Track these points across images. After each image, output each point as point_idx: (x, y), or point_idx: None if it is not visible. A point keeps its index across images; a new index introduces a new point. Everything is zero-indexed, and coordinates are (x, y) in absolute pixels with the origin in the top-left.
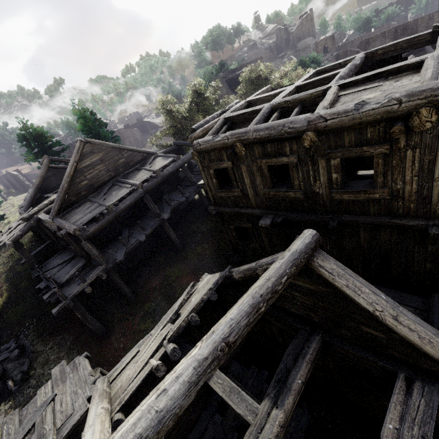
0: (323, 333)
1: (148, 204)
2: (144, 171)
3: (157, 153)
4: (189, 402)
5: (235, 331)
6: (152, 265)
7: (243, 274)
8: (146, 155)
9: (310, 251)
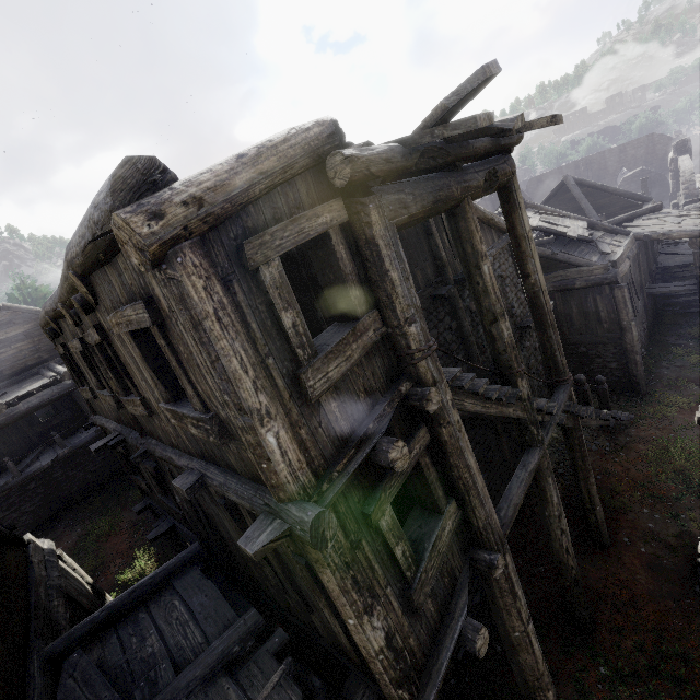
0: None
1: (80, 404)
2: None
3: None
4: None
5: None
6: (82, 510)
7: None
8: None
9: None
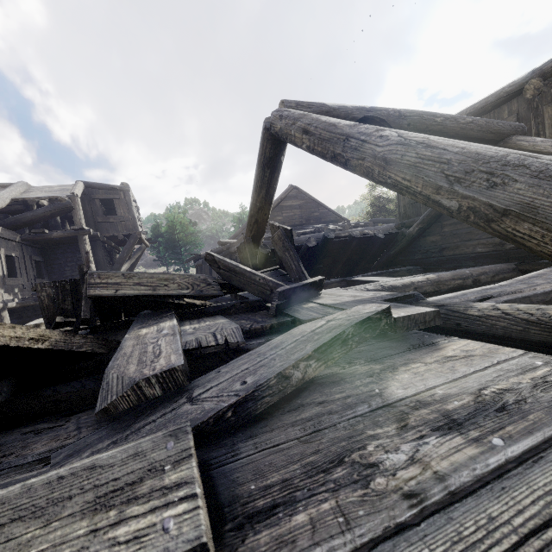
0: (519, 263)
1: None
2: (333, 225)
3: (350, 221)
4: (358, 116)
5: (408, 111)
6: None
7: (422, 217)
8: (339, 219)
9: (507, 125)
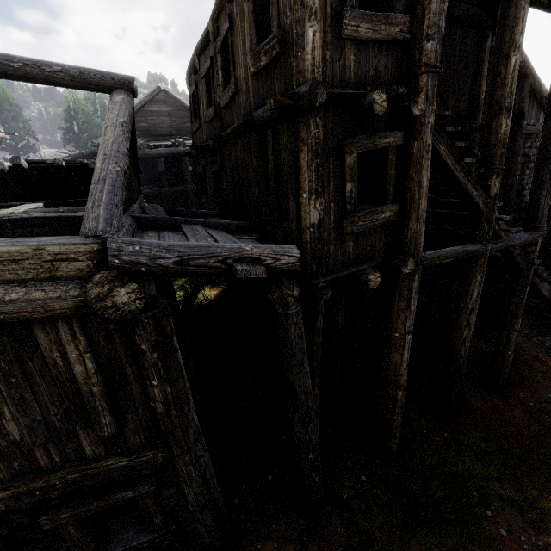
0: None
1: (183, 166)
2: None
3: None
4: None
5: None
6: None
7: None
8: None
9: (109, 78)
